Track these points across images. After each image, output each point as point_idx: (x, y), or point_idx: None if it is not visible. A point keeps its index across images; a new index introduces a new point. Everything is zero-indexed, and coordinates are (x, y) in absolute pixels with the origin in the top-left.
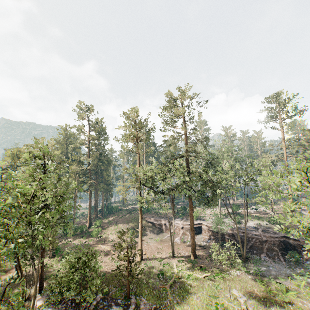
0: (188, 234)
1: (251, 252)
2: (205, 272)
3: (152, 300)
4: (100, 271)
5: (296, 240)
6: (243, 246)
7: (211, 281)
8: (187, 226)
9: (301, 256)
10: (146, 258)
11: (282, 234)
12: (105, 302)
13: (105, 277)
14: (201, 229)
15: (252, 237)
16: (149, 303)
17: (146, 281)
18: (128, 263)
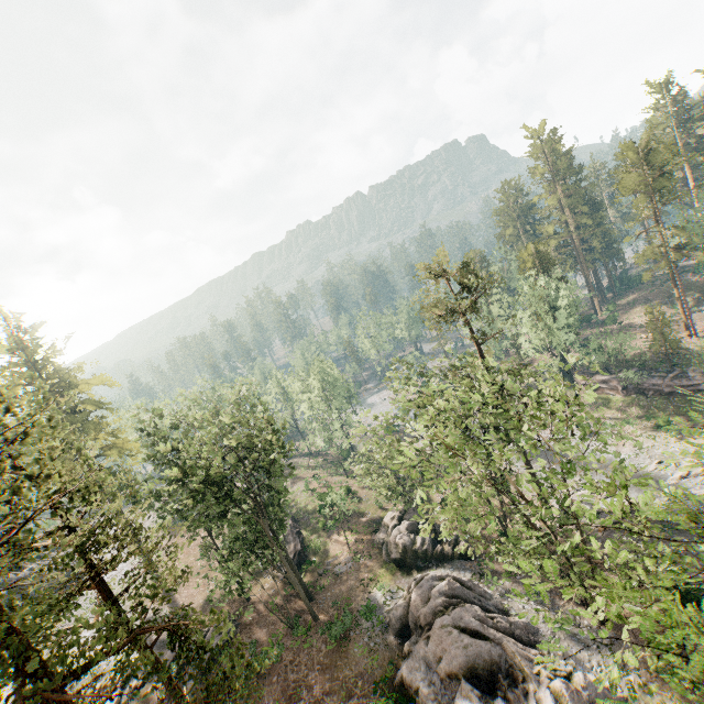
0: None
1: None
2: None
3: (703, 367)
4: (631, 353)
5: None
6: None
7: None
8: None
9: None
10: (699, 336)
11: None
12: (642, 372)
13: (638, 356)
14: None
15: None
16: (699, 369)
17: (695, 354)
18: (661, 339)
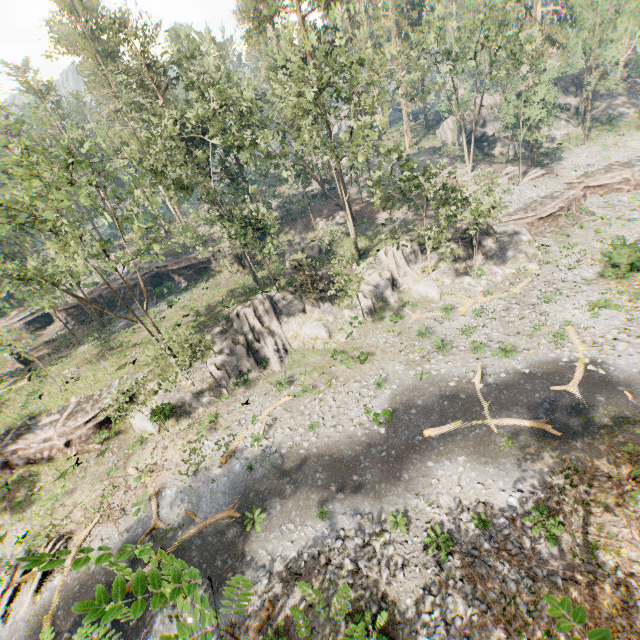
0: (26, 337)
1: (123, 309)
2: (33, 374)
3: None
4: None
5: (166, 266)
6: (113, 307)
7: (42, 378)
8: (17, 325)
9: (175, 283)
10: None
11: (155, 265)
12: None
13: None
14: (51, 315)
15: (119, 289)
16: None
17: None
18: None
